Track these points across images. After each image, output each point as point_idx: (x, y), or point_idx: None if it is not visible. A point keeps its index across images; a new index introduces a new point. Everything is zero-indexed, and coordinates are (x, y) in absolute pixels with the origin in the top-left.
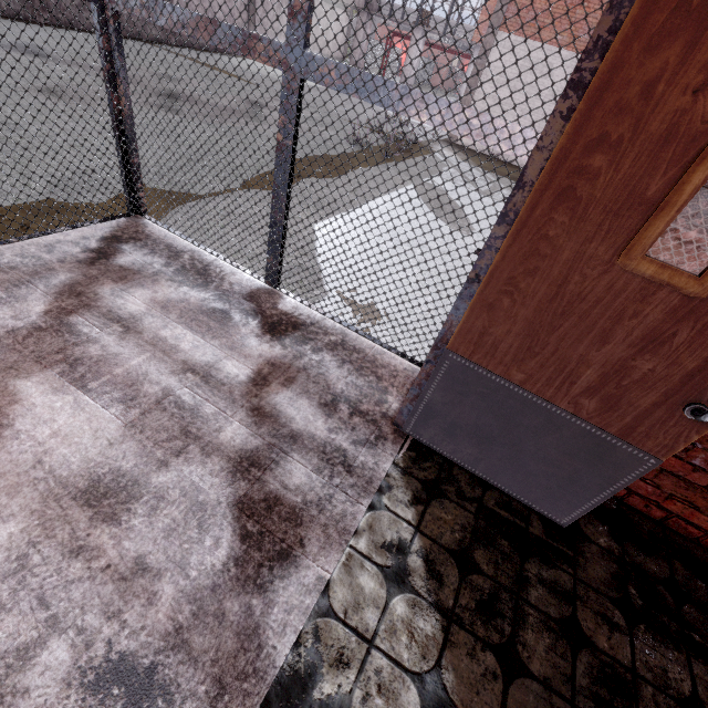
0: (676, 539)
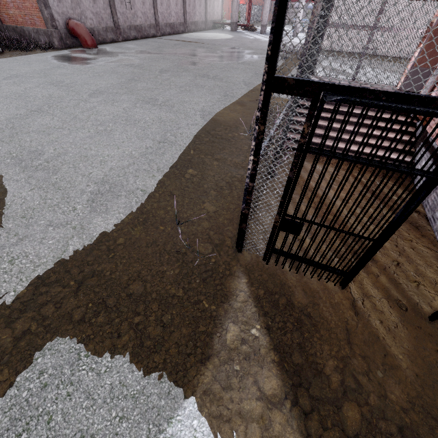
0: None
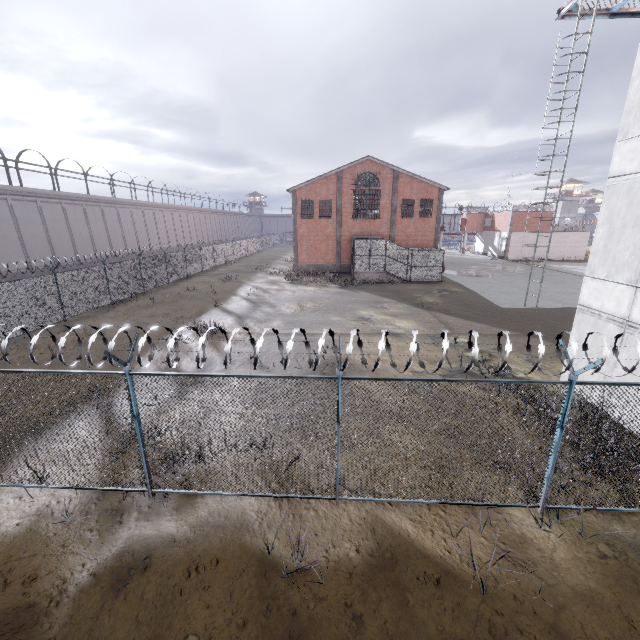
0: None
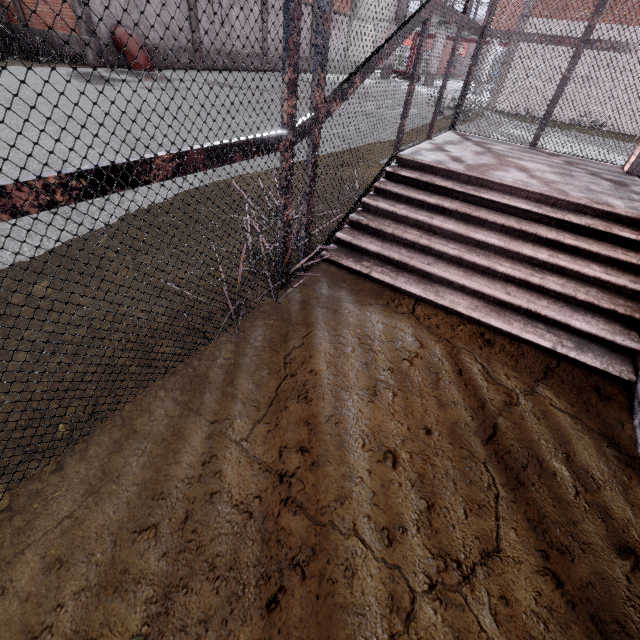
0: None
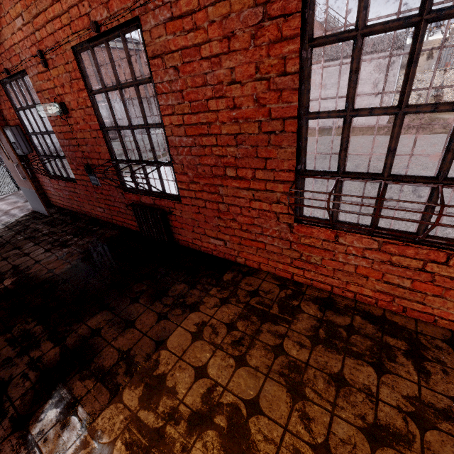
0: (77, 214)
